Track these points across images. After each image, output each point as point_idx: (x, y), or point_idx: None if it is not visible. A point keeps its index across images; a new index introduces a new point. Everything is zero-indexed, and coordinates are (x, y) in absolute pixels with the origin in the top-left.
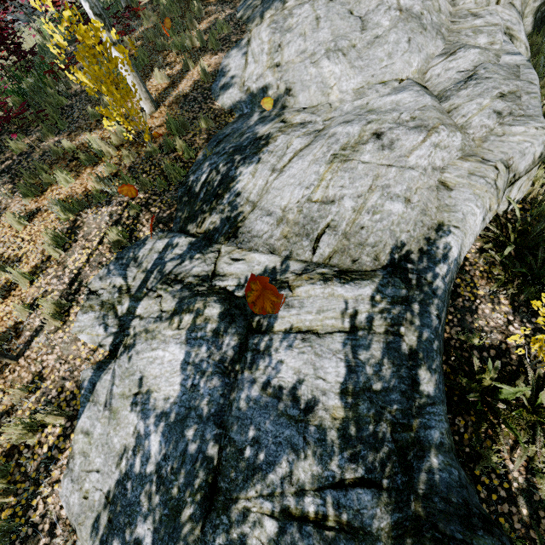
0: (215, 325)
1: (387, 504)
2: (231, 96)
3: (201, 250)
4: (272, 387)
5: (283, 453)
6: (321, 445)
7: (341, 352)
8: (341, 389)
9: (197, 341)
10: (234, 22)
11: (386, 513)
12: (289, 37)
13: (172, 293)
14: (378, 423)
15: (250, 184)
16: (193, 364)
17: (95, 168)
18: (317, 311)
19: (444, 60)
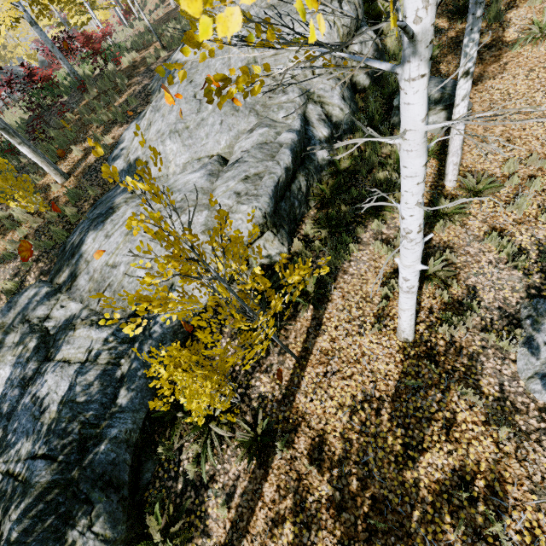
0: (29, 354)
1: (54, 470)
2: (117, 166)
3: (50, 298)
4: (36, 397)
5: (22, 438)
6: (38, 434)
7: (71, 376)
8: (61, 400)
9: (18, 364)
10: (145, 93)
11: (49, 474)
12: (157, 116)
13: (21, 330)
14: (71, 422)
15: (91, 247)
16: (11, 380)
17: (16, 231)
18: (78, 347)
19: (245, 137)
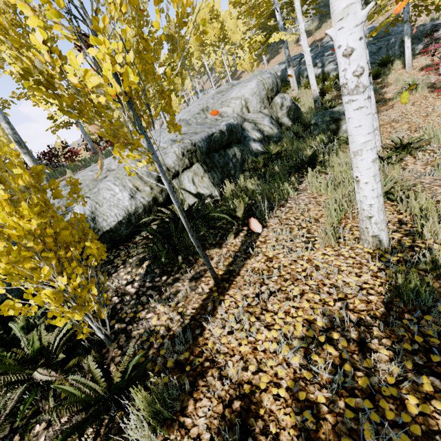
0: None
1: None
2: None
3: None
4: None
5: None
6: None
7: None
8: None
9: None
10: None
11: None
12: None
13: None
14: None
15: None
16: None
17: None
18: None
19: None
